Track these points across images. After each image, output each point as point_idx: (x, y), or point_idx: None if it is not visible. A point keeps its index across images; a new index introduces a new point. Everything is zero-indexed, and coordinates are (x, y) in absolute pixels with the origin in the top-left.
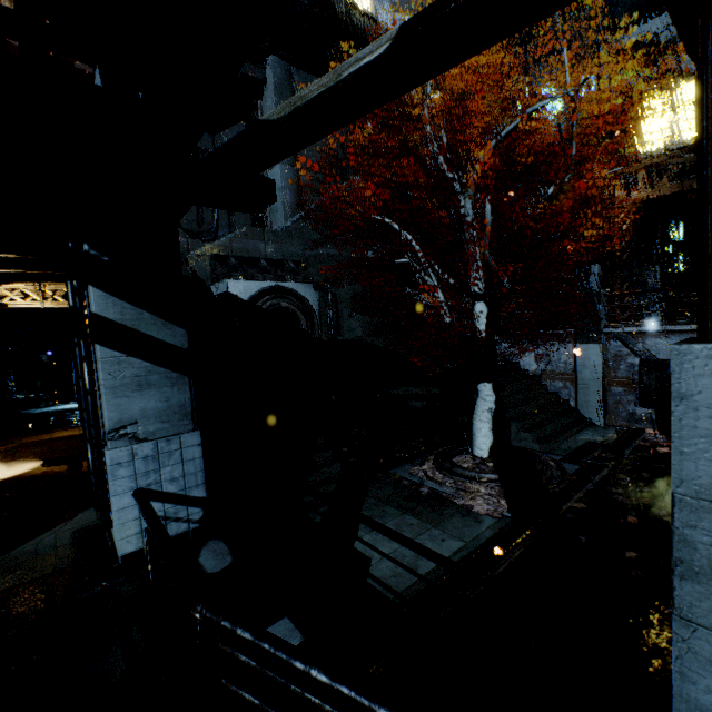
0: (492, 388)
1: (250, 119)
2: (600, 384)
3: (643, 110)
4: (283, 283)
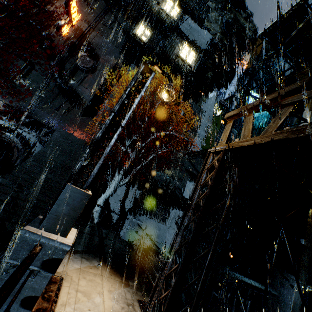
0: None
1: None
2: None
3: None
4: (20, 129)
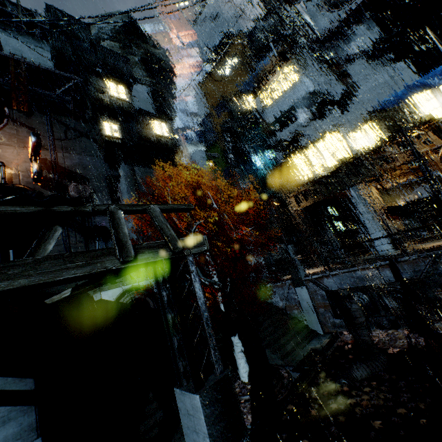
0: (238, 338)
1: (115, 192)
2: (313, 309)
3: (296, 163)
4: (135, 283)
